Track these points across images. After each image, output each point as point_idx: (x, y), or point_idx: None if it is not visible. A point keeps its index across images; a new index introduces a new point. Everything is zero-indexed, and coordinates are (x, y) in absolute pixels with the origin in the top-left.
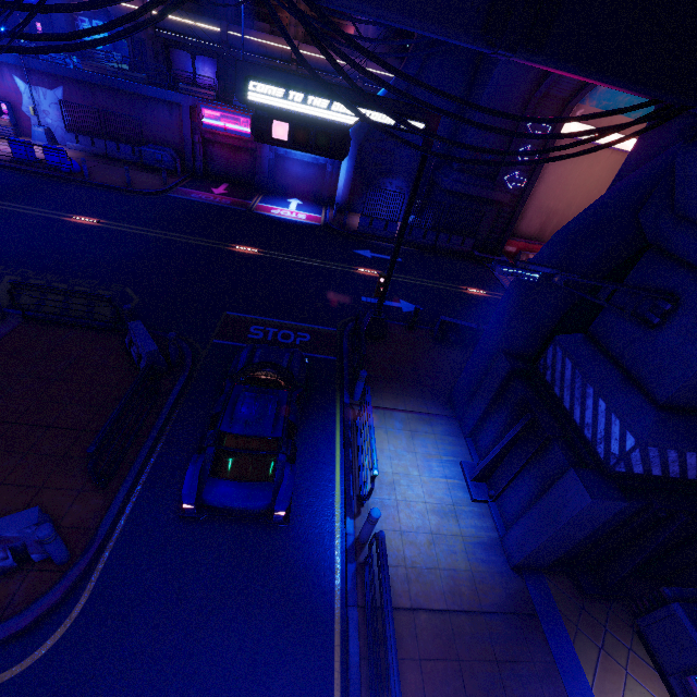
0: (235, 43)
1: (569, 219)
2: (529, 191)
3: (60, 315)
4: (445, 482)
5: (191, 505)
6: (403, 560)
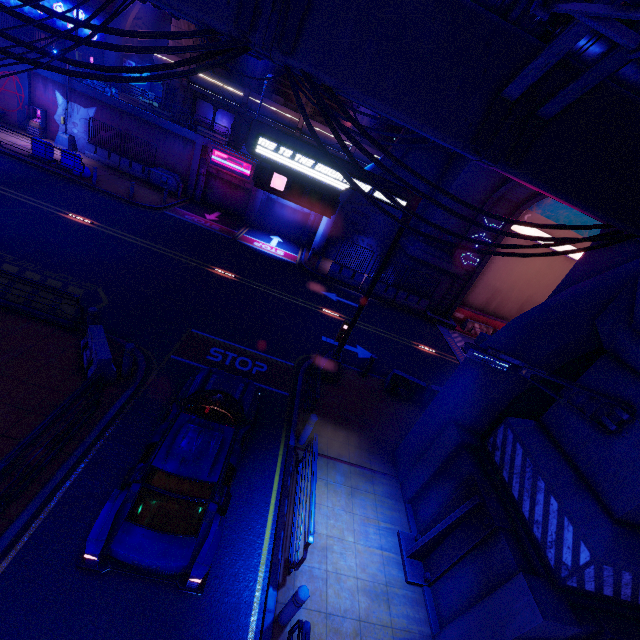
0: (253, 106)
1: (511, 299)
2: (480, 270)
3: (22, 304)
4: (381, 555)
5: (94, 556)
6: None
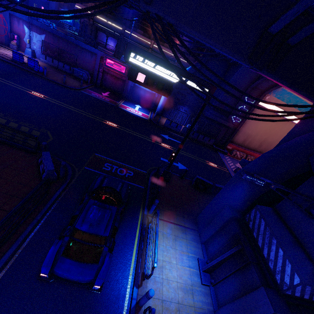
0: (127, 35)
1: (256, 140)
2: (241, 124)
3: (8, 140)
4: (189, 270)
5: (45, 275)
6: None
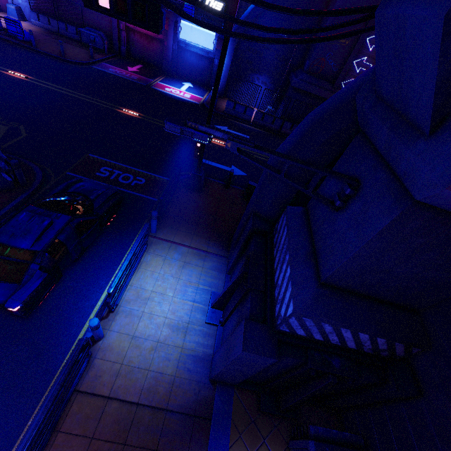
0: None
1: None
2: None
3: None
4: (191, 305)
5: None
6: (122, 358)
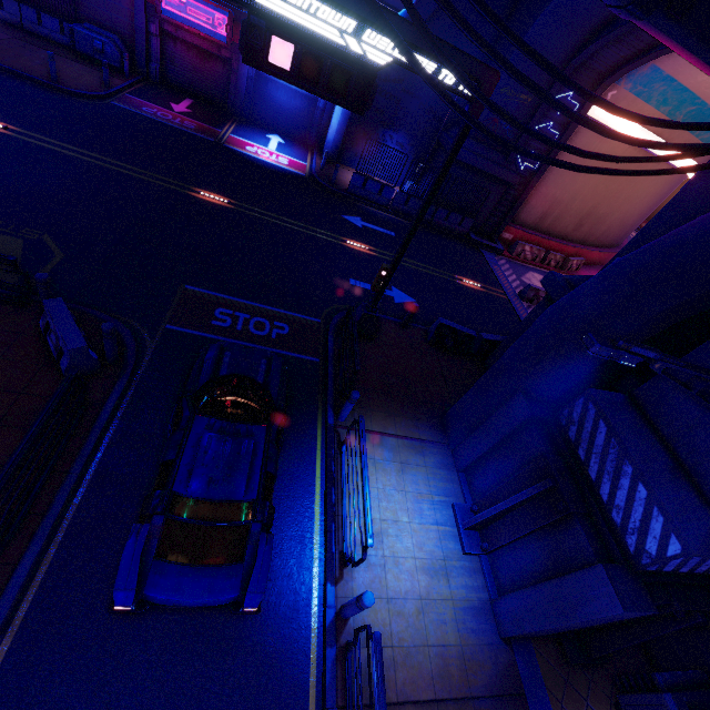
0: None
1: (570, 212)
2: (540, 175)
3: None
4: (437, 531)
5: (126, 607)
6: (389, 637)
